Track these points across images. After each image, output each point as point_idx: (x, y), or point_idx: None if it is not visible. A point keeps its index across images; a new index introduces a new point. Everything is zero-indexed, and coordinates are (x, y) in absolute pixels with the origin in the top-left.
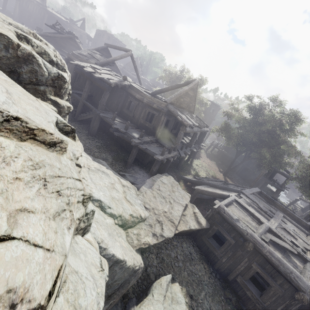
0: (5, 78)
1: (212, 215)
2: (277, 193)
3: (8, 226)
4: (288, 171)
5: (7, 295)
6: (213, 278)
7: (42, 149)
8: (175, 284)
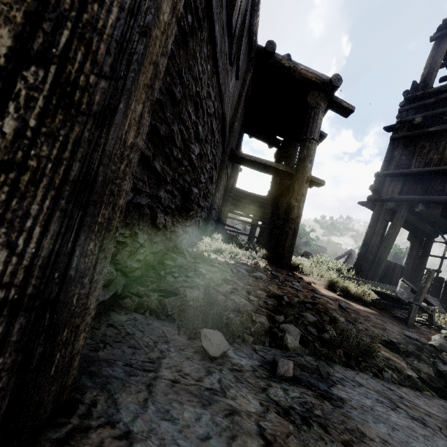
0: None
1: None
2: None
3: None
4: None
5: None
6: None
7: None
8: None
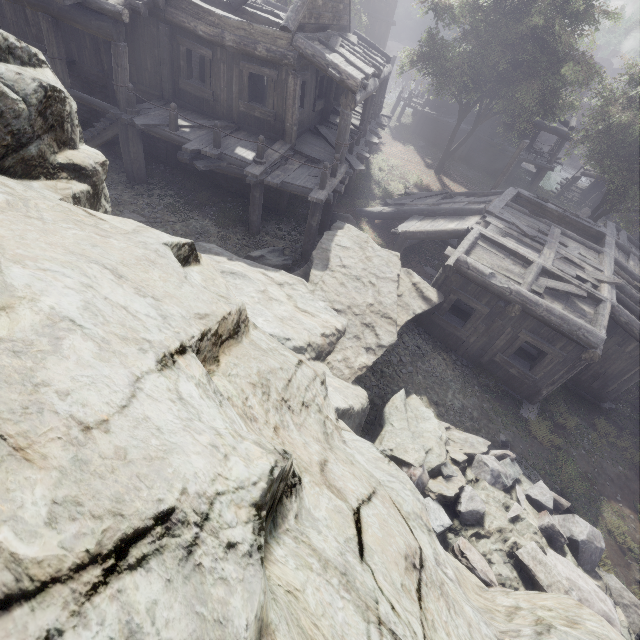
0: (1, 198)
1: (445, 278)
2: (541, 179)
3: (342, 501)
4: (566, 121)
5: (407, 562)
6: (459, 368)
7: (238, 351)
8: (411, 398)
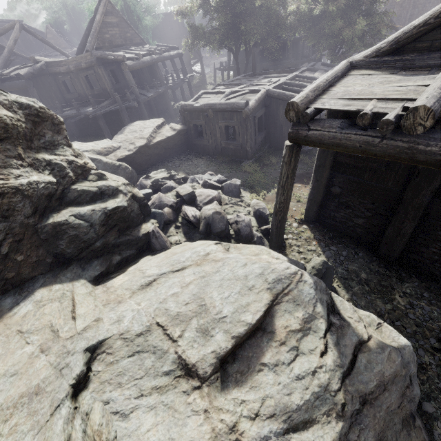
0: None
1: (184, 118)
2: None
3: None
4: None
5: None
6: (209, 159)
7: None
8: None
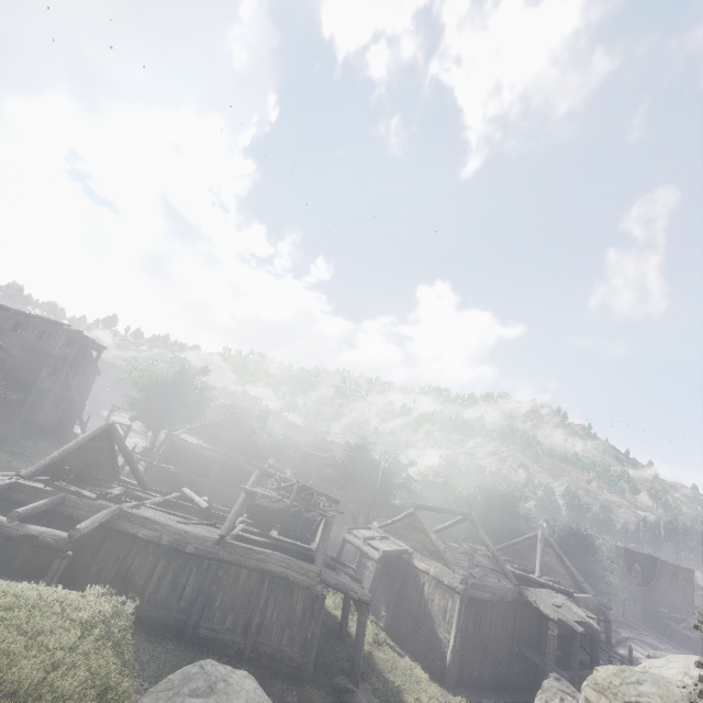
0: None
1: None
2: None
3: None
4: None
5: None
6: None
7: None
8: None
